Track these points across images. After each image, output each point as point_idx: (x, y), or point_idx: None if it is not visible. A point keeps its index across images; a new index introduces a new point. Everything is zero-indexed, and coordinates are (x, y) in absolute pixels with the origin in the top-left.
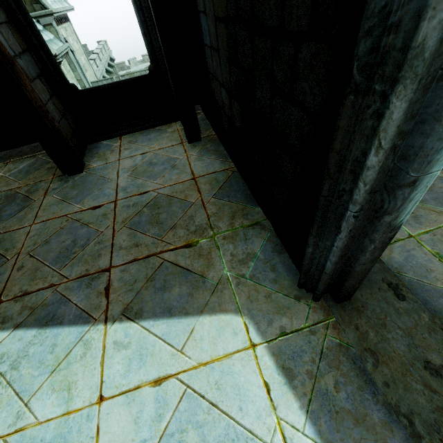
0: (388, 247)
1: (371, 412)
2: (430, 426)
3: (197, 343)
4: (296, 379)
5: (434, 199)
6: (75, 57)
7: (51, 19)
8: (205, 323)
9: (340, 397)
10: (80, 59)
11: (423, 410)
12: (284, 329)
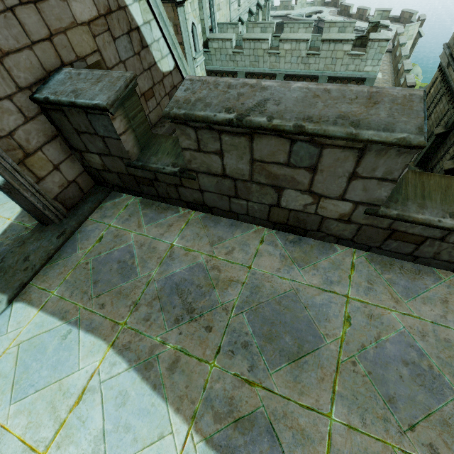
0: (94, 222)
1: (2, 256)
2: (2, 267)
3: (1, 208)
4: (3, 235)
5: (151, 218)
6: None
7: None
8: (11, 203)
9: (3, 248)
10: None
11: (7, 263)
12: (23, 221)
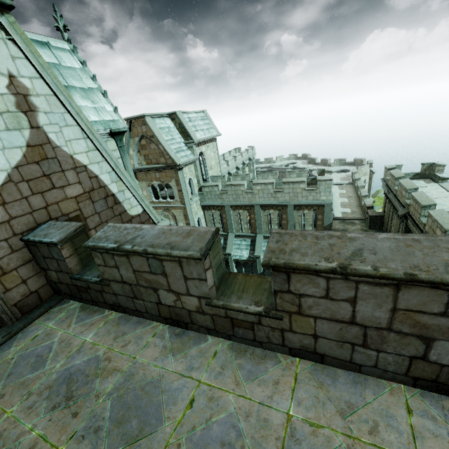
0: (38, 324)
1: None
2: None
3: None
4: None
5: (82, 319)
6: (205, 162)
7: (193, 144)
8: None
9: None
10: (210, 163)
11: None
12: None
